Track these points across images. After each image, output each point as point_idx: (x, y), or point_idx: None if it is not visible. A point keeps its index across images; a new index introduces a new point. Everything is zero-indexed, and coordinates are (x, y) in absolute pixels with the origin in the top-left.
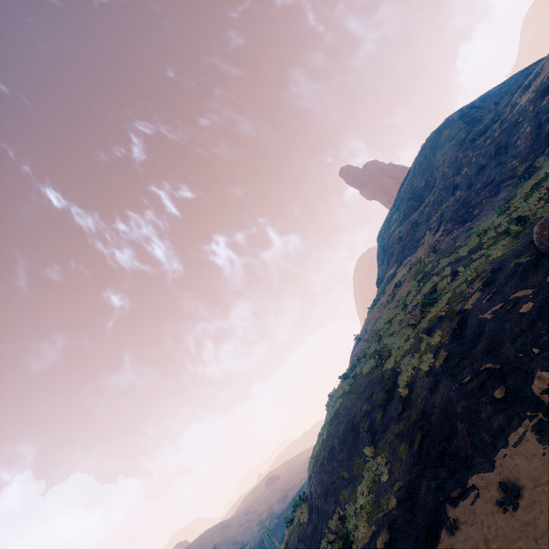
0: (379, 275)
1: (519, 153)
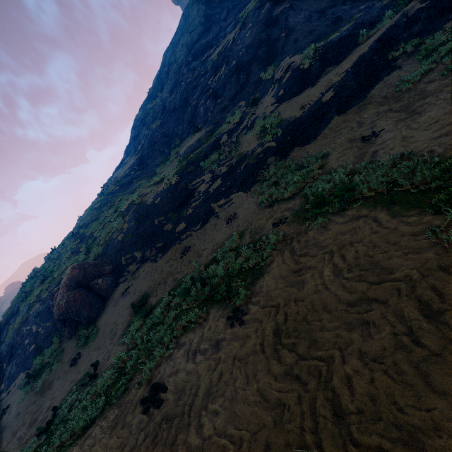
0: None
1: (185, 121)
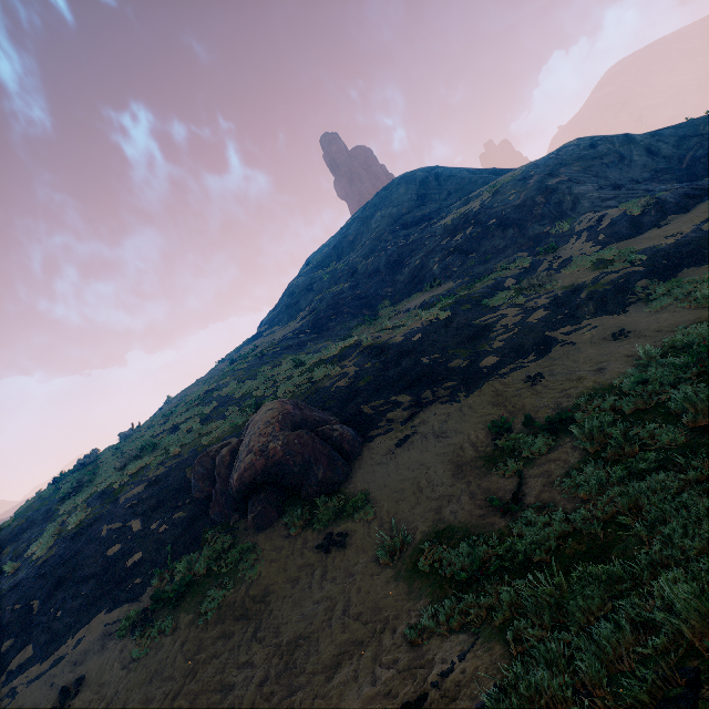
0: (264, 320)
1: (399, 282)
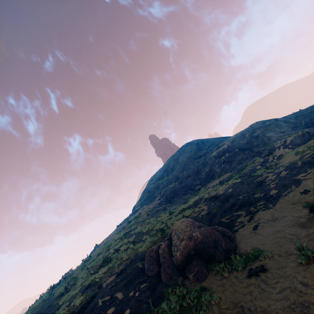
0: (135, 205)
1: (201, 178)
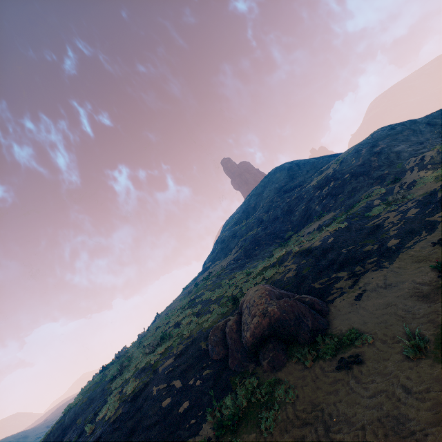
0: (206, 260)
1: (294, 221)
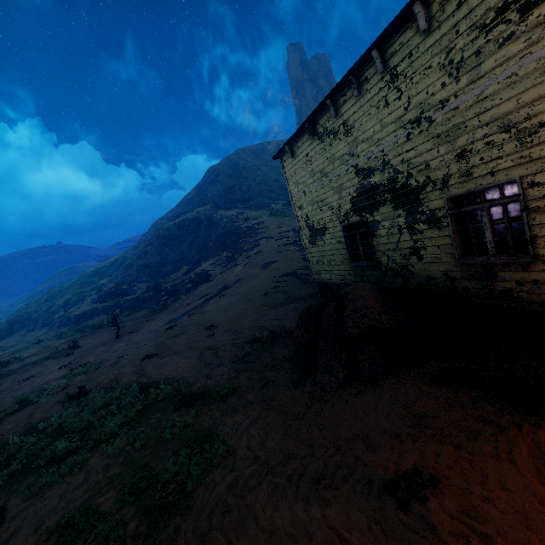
0: None
1: None
